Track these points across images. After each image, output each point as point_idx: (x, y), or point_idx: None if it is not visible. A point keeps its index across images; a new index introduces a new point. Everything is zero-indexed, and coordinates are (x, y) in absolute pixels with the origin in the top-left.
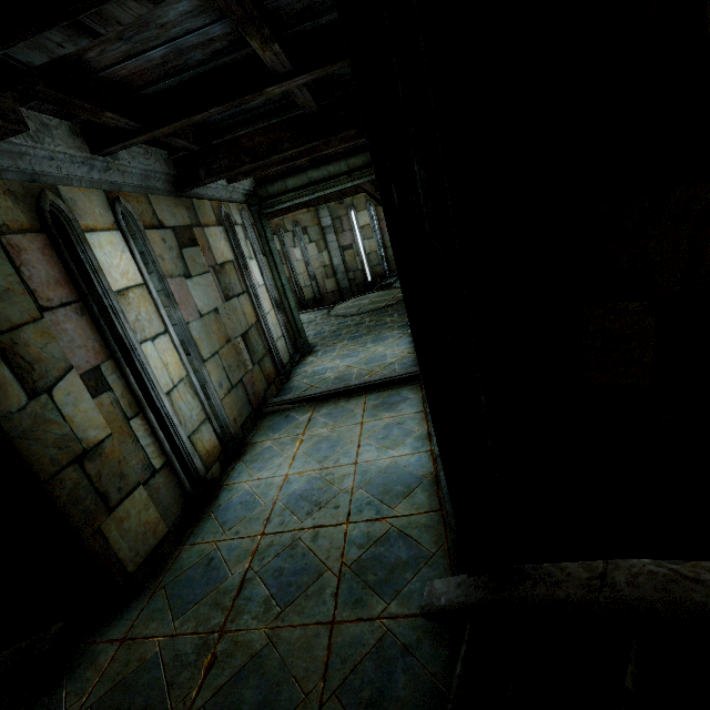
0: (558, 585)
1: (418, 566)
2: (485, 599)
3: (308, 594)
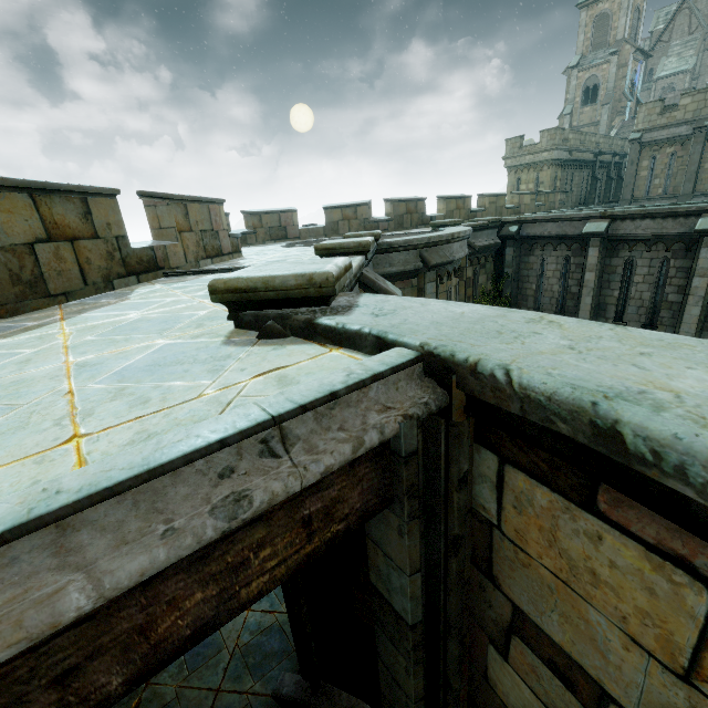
0: (333, 705)
1: (282, 658)
2: (302, 699)
3: (209, 664)
